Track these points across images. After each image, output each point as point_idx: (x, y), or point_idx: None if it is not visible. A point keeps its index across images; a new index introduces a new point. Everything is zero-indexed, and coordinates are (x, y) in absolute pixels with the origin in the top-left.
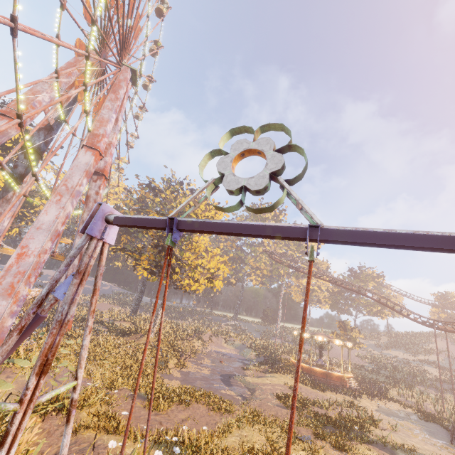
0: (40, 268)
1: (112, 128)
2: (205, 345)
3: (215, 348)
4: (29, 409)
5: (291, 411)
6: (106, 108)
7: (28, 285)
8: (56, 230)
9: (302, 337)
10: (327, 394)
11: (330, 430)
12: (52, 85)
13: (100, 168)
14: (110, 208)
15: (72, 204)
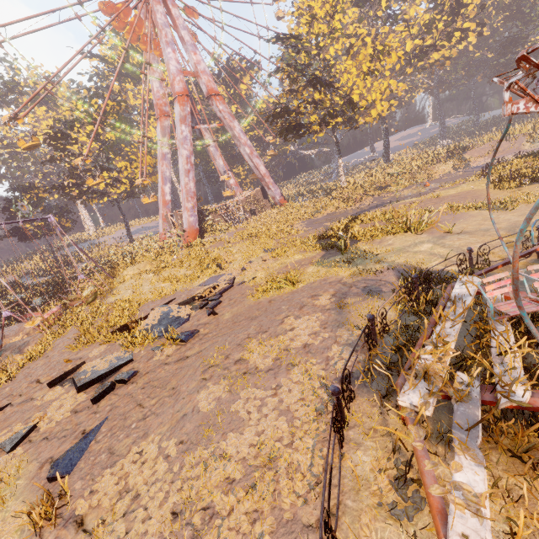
0: (190, 192)
1: (187, 50)
2: (468, 163)
3: (486, 161)
4: (65, 245)
5: (33, 242)
6: (163, 51)
7: (190, 202)
8: (186, 170)
9: (28, 235)
10: (509, 191)
11: (319, 243)
12: (151, 72)
13: (206, 92)
14: (48, 215)
15: (185, 149)
